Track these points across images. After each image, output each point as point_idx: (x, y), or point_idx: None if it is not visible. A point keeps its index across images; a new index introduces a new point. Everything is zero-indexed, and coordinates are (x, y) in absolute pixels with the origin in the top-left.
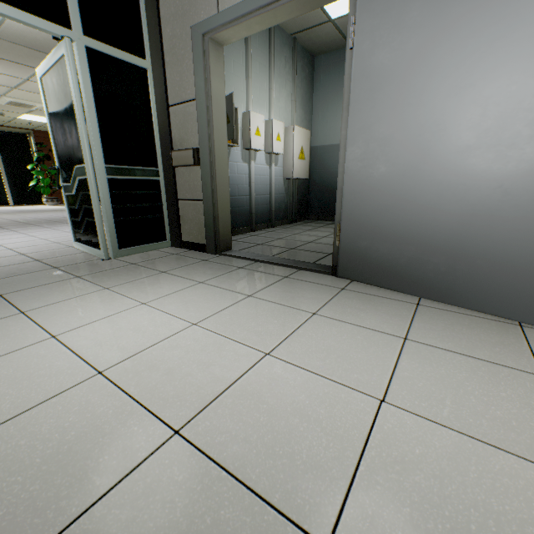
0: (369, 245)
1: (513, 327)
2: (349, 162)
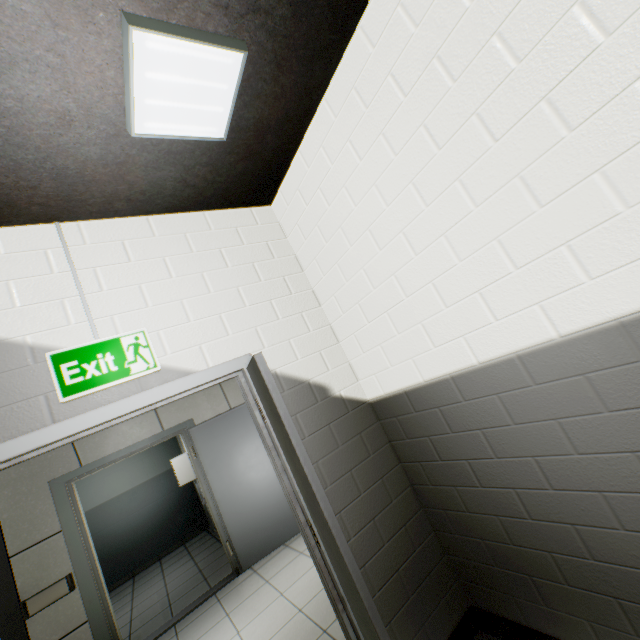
0: (252, 538)
1: None
2: (221, 505)
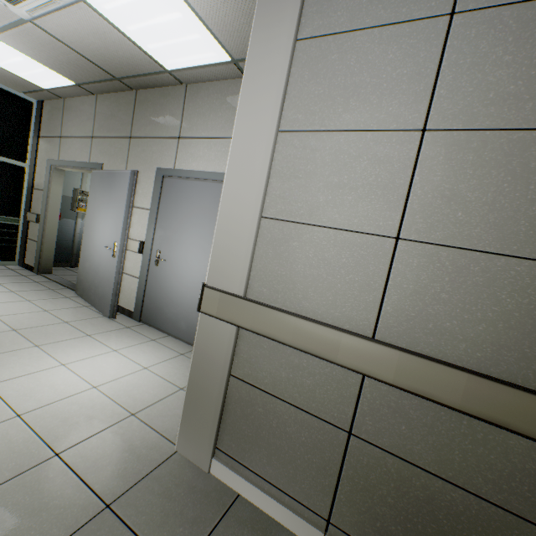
0: (83, 279)
1: (101, 316)
2: (83, 241)
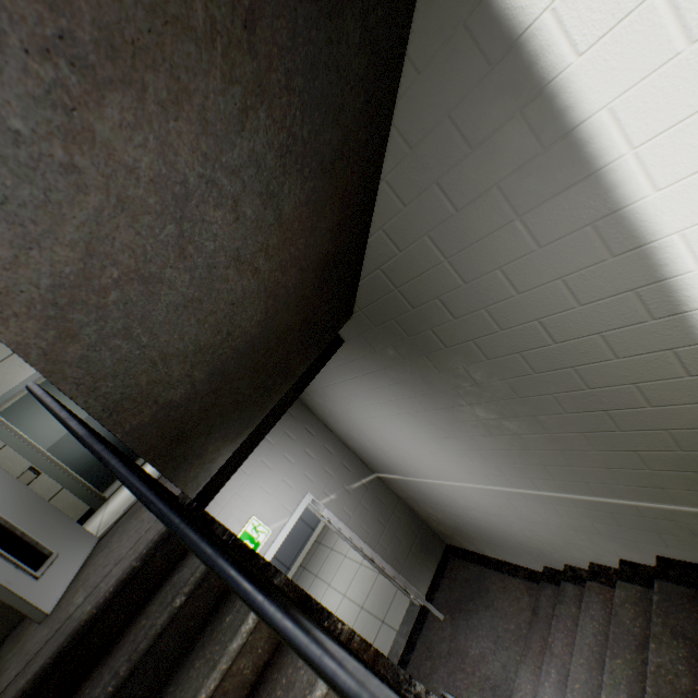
0: None
1: None
2: None
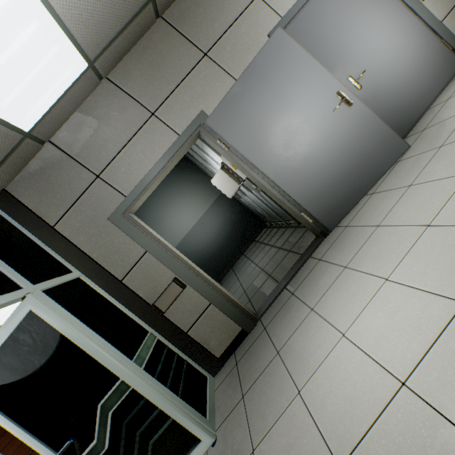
0: (327, 201)
1: (399, 163)
2: (279, 183)
